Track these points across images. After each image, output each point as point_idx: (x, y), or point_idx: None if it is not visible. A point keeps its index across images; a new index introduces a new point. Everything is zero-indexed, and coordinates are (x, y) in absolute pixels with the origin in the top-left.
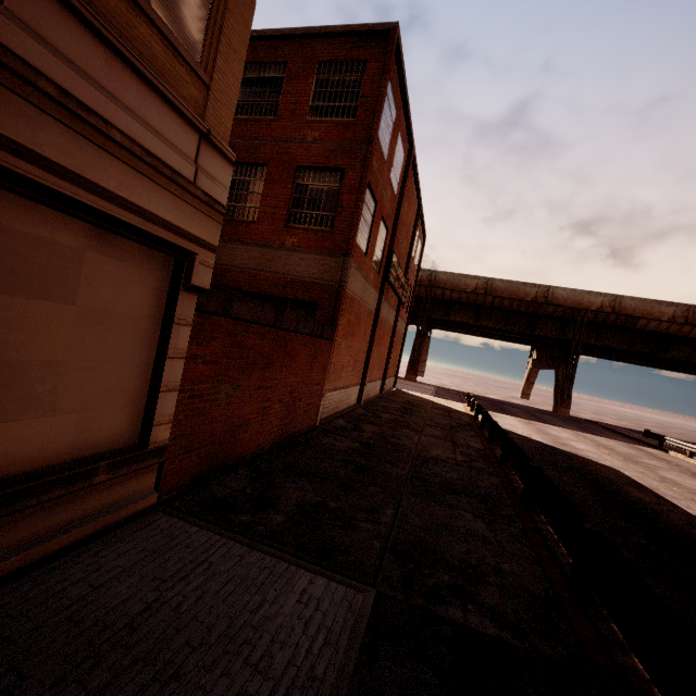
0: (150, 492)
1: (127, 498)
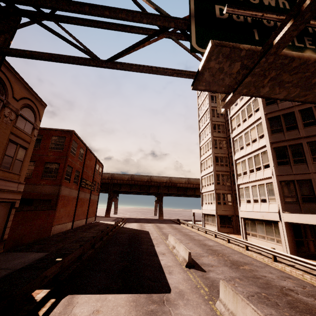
0: (2, 249)
1: None
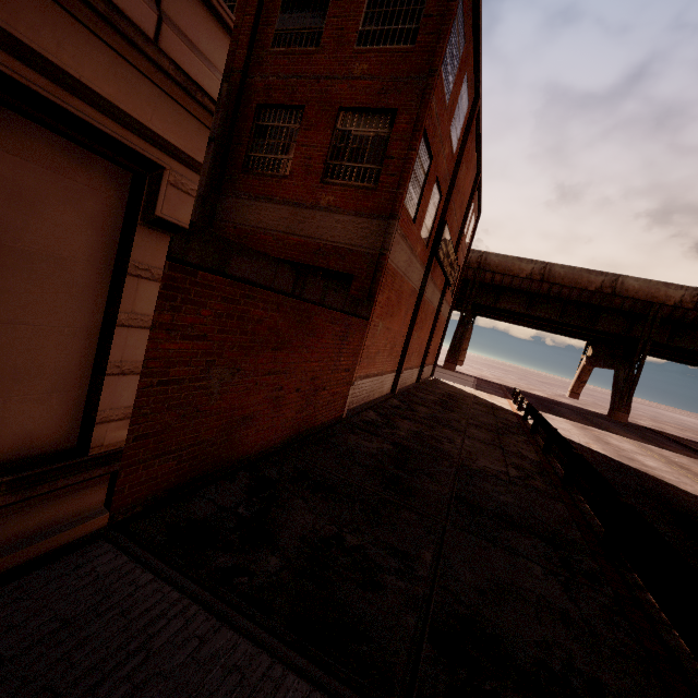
0: (97, 511)
1: (56, 523)
